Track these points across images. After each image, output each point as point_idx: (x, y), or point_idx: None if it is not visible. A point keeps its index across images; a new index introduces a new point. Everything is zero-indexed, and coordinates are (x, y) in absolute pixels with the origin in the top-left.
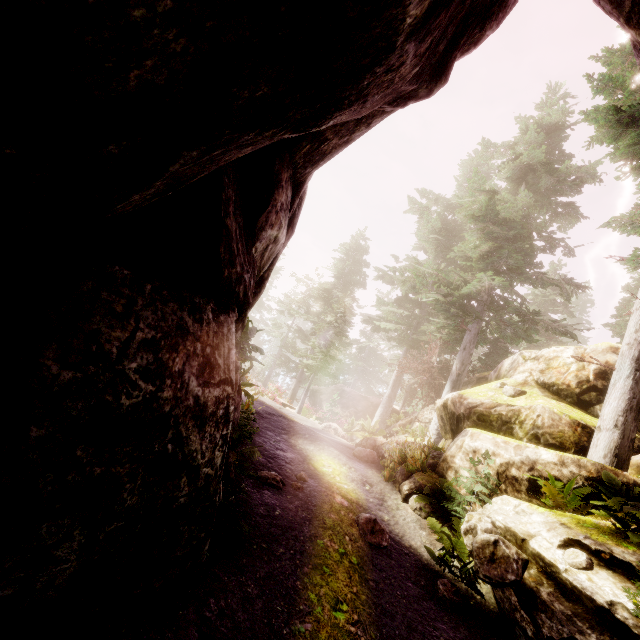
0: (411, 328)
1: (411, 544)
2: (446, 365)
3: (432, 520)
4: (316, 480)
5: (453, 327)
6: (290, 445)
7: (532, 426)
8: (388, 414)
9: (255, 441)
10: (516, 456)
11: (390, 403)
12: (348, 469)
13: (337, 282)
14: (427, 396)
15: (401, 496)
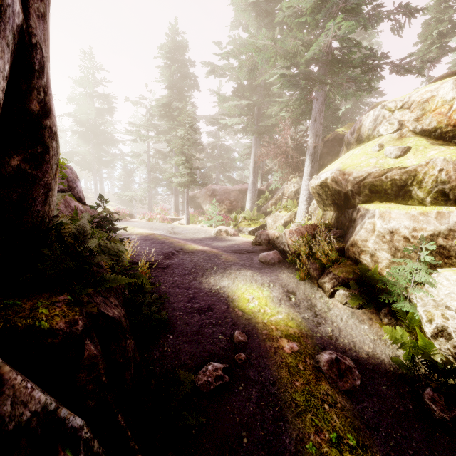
0: (253, 116)
1: (366, 351)
2: (299, 141)
3: (388, 329)
4: (253, 332)
5: (299, 101)
6: (205, 293)
7: (435, 183)
8: (256, 196)
9: (170, 318)
10: (442, 226)
11: (255, 187)
12: (268, 288)
13: (171, 93)
14: (288, 174)
15: (325, 293)
